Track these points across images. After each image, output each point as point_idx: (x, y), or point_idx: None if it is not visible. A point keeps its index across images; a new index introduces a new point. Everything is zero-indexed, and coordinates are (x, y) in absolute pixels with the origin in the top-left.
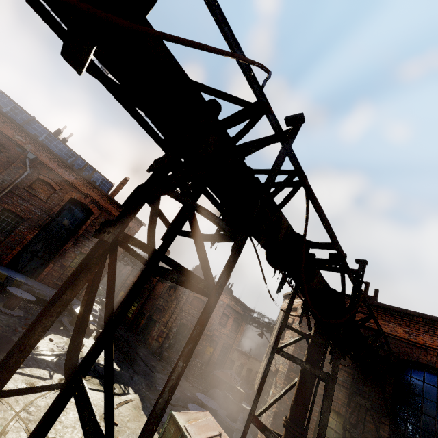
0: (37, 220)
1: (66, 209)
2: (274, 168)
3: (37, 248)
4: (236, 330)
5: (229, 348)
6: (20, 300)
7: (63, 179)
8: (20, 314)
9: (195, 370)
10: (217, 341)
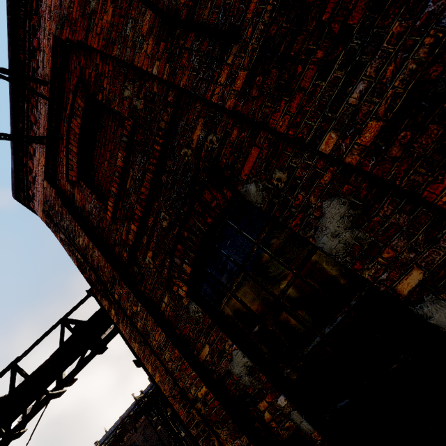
0: None
1: None
2: None
3: None
4: None
5: None
6: None
7: None
8: None
9: None
10: None
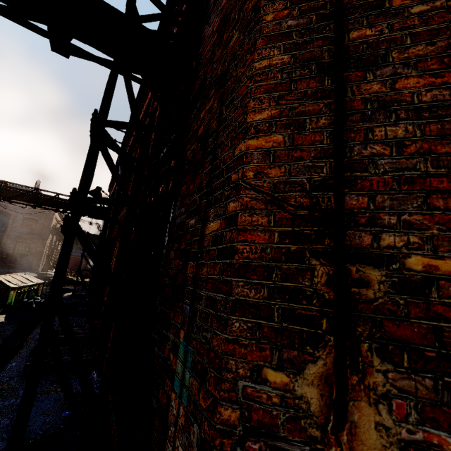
0: None
1: None
2: None
3: None
4: None
5: None
6: None
7: None
8: None
9: None
10: None
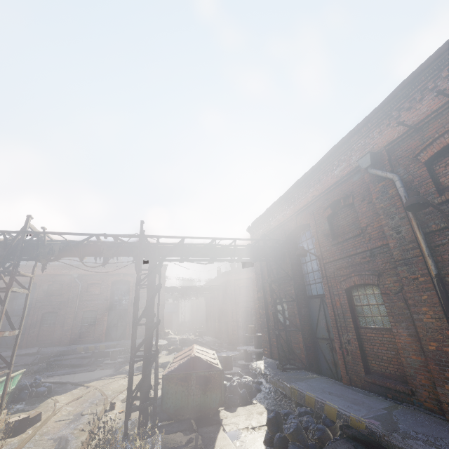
0: (103, 306)
1: (114, 290)
2: (19, 243)
3: (115, 322)
4: None
5: None
6: (116, 353)
7: (100, 275)
8: (121, 360)
9: None
10: None
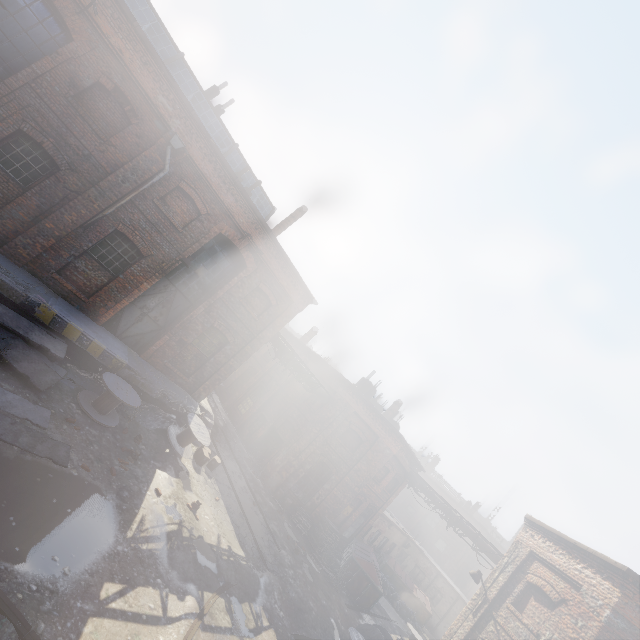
0: (161, 260)
1: (206, 248)
2: None
3: (150, 303)
4: (390, 490)
5: (373, 512)
6: (119, 402)
7: (216, 198)
8: (116, 422)
9: (325, 540)
10: (362, 500)
